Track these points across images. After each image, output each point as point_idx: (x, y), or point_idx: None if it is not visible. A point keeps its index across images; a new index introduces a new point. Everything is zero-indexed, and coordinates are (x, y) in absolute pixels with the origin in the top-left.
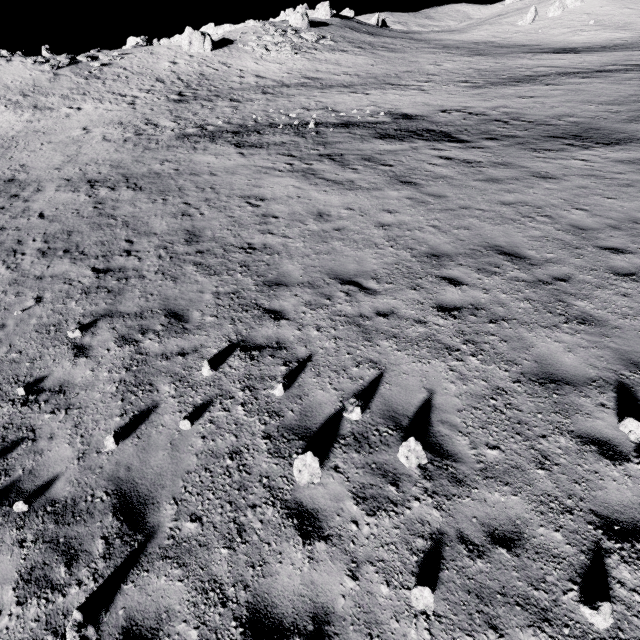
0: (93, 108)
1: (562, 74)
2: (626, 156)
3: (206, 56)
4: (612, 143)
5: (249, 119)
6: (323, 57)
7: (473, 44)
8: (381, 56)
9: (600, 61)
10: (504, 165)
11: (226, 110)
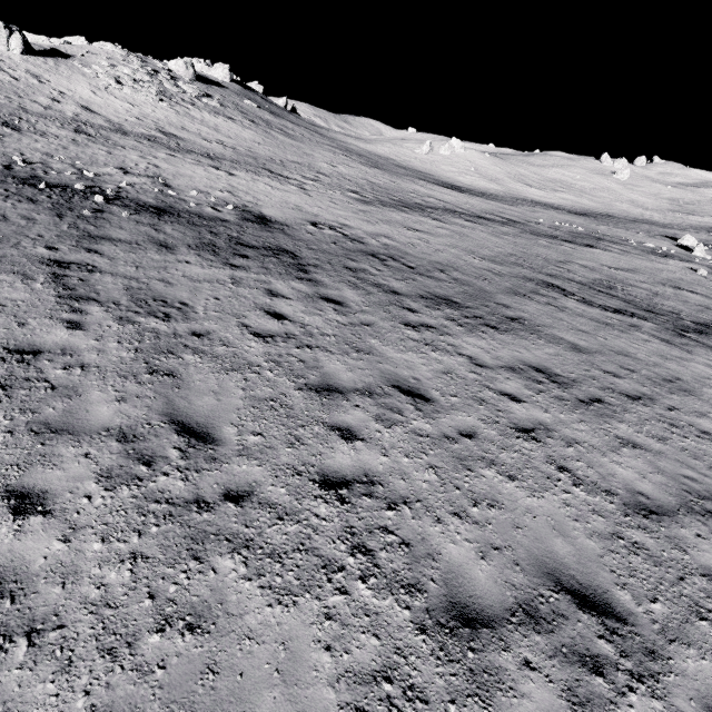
0: None
1: (449, 211)
2: (518, 358)
3: (8, 57)
4: (500, 327)
5: (1, 159)
6: (200, 116)
7: (376, 156)
8: (274, 137)
9: (481, 206)
10: (360, 350)
11: None
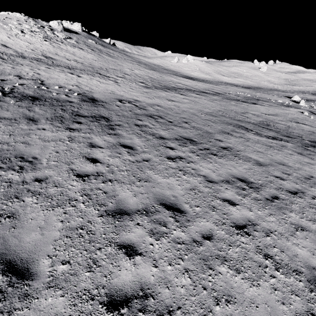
0: None
1: (188, 90)
2: (230, 173)
3: None
4: (218, 154)
5: None
6: (65, 48)
7: (153, 64)
8: (103, 57)
9: (203, 87)
10: (141, 179)
11: None
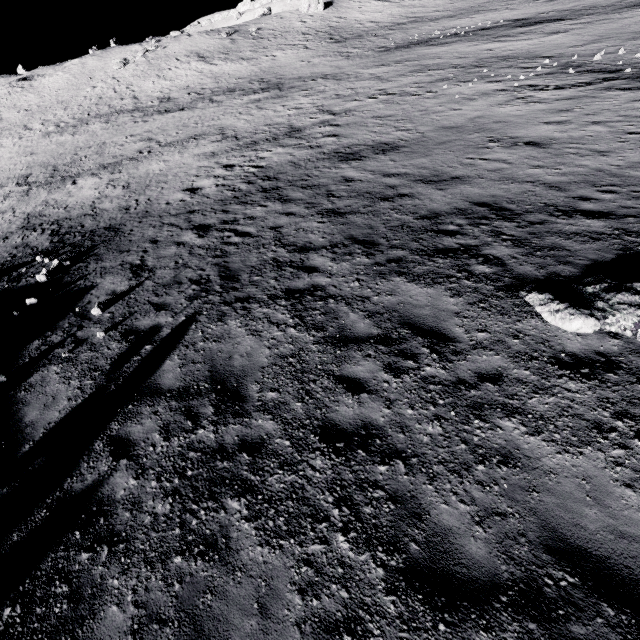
0: (283, 54)
1: None
2: None
3: (322, 14)
4: None
5: (408, 40)
6: (408, 4)
7: None
8: None
9: None
10: (602, 20)
11: (382, 40)
